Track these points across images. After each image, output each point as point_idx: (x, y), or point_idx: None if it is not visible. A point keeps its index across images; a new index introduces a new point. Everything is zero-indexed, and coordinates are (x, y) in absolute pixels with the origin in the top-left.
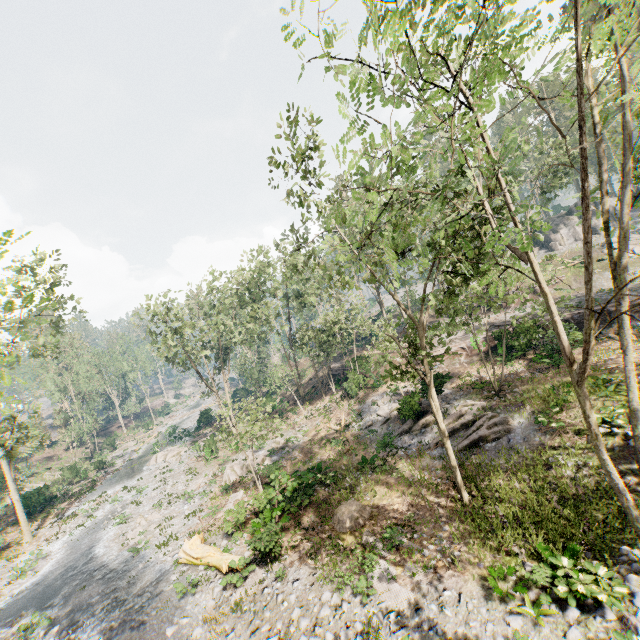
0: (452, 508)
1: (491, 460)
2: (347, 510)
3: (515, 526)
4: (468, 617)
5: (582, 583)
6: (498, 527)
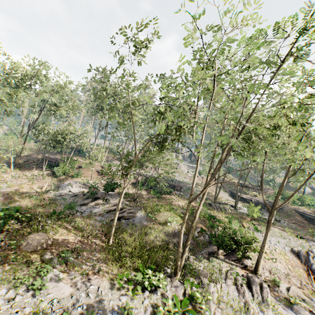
0: (102, 245)
1: (124, 227)
2: (37, 238)
3: (129, 257)
4: (101, 298)
5: (153, 280)
6: (124, 256)
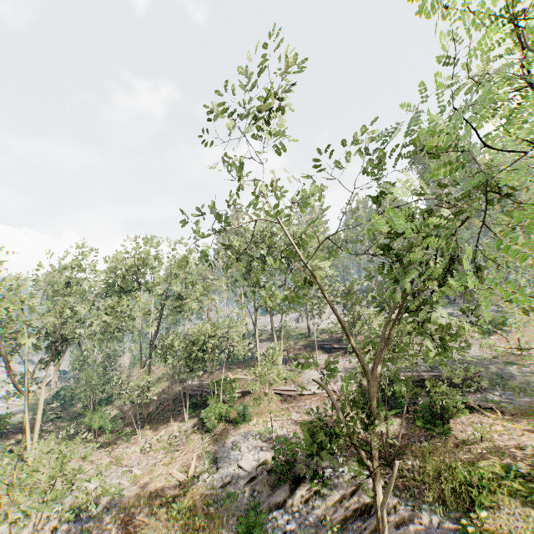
0: None
1: None
2: None
3: None
4: None
5: None
6: None
